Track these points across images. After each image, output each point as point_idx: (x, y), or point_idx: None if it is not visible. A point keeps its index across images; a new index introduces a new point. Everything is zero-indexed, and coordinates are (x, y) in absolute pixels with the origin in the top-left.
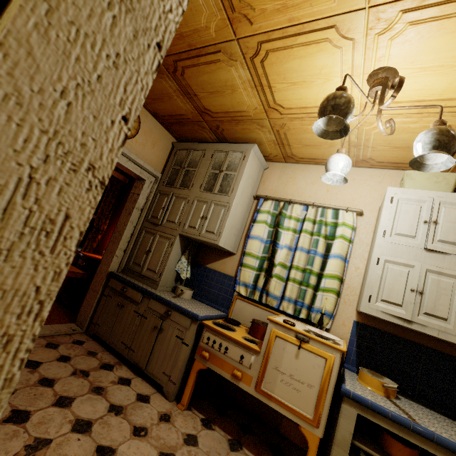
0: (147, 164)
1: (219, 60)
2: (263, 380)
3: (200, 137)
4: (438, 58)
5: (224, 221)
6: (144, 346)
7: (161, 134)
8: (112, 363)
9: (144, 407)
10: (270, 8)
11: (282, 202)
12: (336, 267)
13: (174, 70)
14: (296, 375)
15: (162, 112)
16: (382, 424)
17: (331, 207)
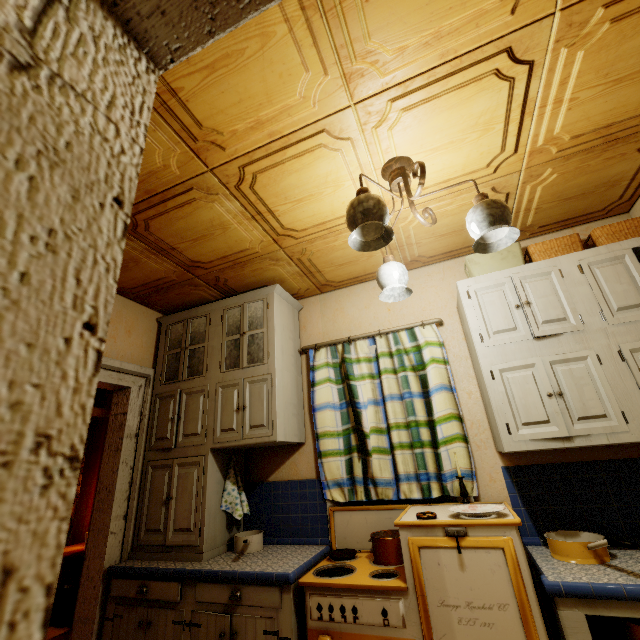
0: (126, 364)
1: (195, 199)
2: (433, 637)
3: (196, 299)
4: (445, 135)
5: (273, 402)
6: None
7: (136, 313)
8: None
9: None
10: (241, 128)
11: (340, 345)
12: (445, 403)
13: (133, 226)
14: (476, 599)
15: (129, 285)
16: (623, 613)
17: (403, 328)
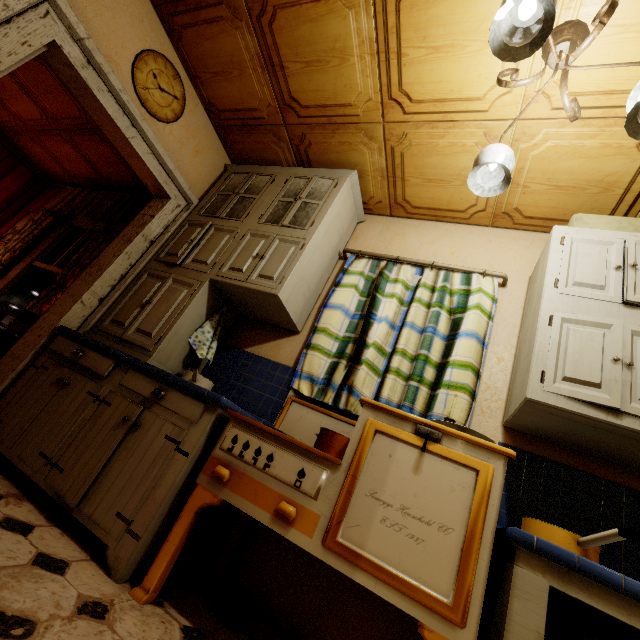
0: (179, 173)
1: None
2: (342, 522)
3: (271, 160)
4: None
5: (293, 262)
6: (88, 458)
7: (212, 143)
8: (0, 492)
9: (47, 580)
10: None
11: (384, 261)
12: (470, 351)
13: (260, 12)
14: (415, 508)
15: (221, 104)
16: (606, 608)
17: (460, 269)
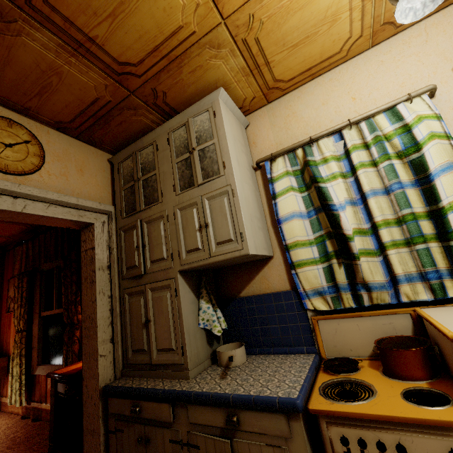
0: (83, 200)
1: None
2: None
3: (140, 130)
4: None
5: (238, 214)
6: None
7: (85, 153)
8: None
9: None
10: None
11: (299, 149)
12: None
13: None
14: None
15: (66, 116)
16: None
17: (381, 110)
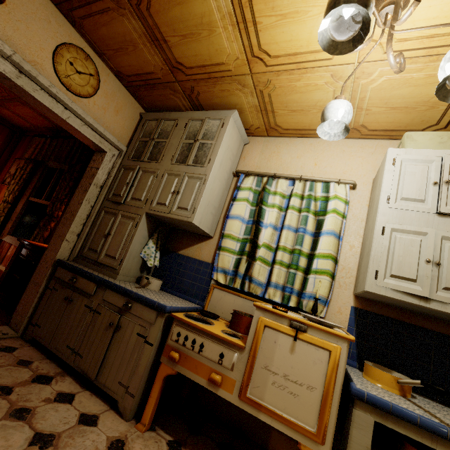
0: (108, 133)
1: None
2: (249, 385)
3: (172, 106)
4: None
5: (200, 195)
6: (95, 349)
7: (126, 100)
8: (51, 374)
9: (88, 433)
10: None
11: (265, 177)
12: (330, 245)
13: (137, 1)
14: (292, 375)
15: (126, 71)
16: (408, 433)
17: (321, 180)
